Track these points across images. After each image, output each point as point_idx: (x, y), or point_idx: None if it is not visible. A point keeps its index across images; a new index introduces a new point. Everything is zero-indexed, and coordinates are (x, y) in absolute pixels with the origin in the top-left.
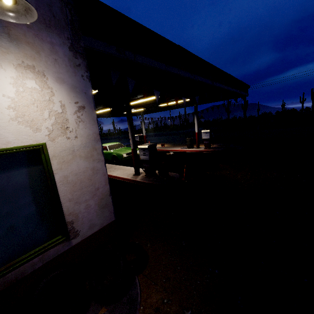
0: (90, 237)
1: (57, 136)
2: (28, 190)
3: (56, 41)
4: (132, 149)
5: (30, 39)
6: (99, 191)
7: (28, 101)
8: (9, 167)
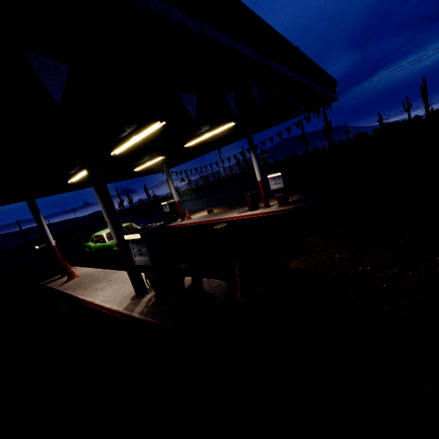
0: None
1: None
2: None
3: None
4: (117, 244)
5: None
6: None
7: None
8: None
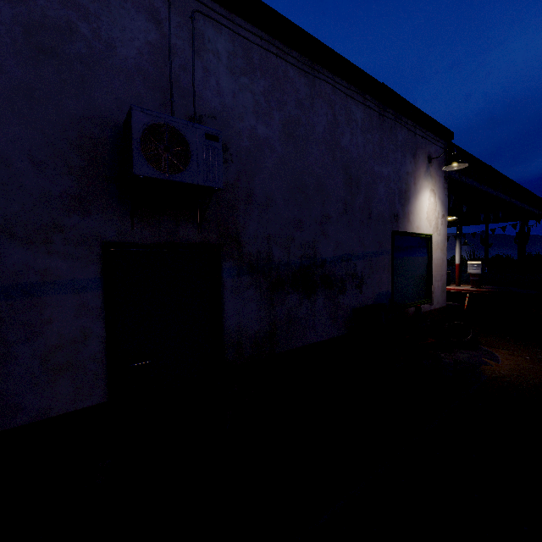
0: (436, 310)
1: (434, 232)
2: (422, 262)
3: (440, 175)
4: None
5: (434, 175)
6: (442, 278)
7: (430, 209)
8: (420, 245)
